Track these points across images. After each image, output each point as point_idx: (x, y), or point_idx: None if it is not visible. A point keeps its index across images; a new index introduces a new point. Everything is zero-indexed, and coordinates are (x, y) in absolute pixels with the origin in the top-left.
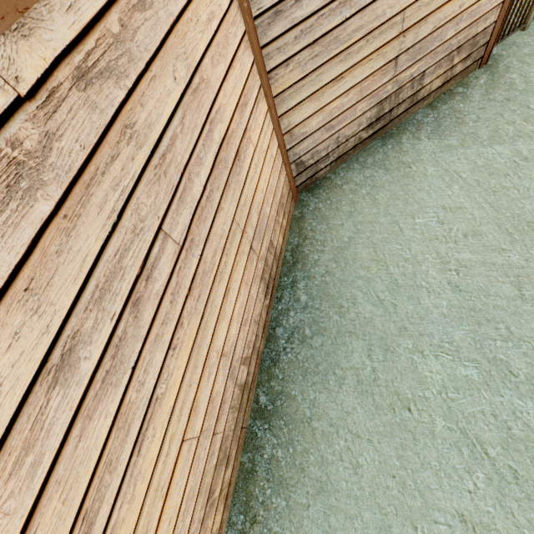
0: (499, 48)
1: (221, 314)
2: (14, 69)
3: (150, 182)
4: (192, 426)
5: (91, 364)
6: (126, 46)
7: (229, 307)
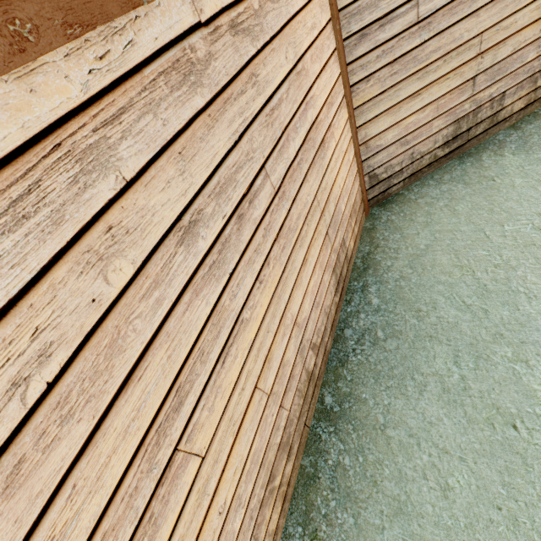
0: None
1: (298, 280)
2: (201, 4)
3: (262, 125)
4: (264, 378)
5: (205, 246)
6: (260, 20)
7: (305, 278)
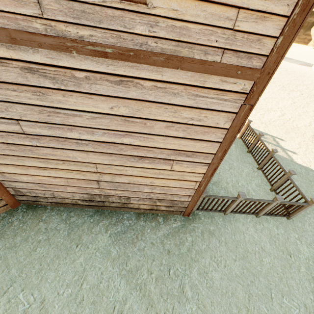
0: (204, 213)
1: None
2: None
3: None
4: None
5: None
6: None
7: None
